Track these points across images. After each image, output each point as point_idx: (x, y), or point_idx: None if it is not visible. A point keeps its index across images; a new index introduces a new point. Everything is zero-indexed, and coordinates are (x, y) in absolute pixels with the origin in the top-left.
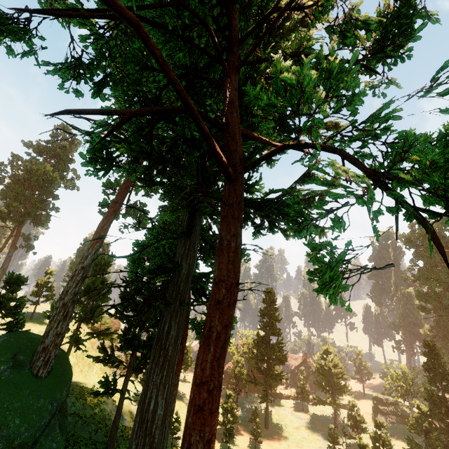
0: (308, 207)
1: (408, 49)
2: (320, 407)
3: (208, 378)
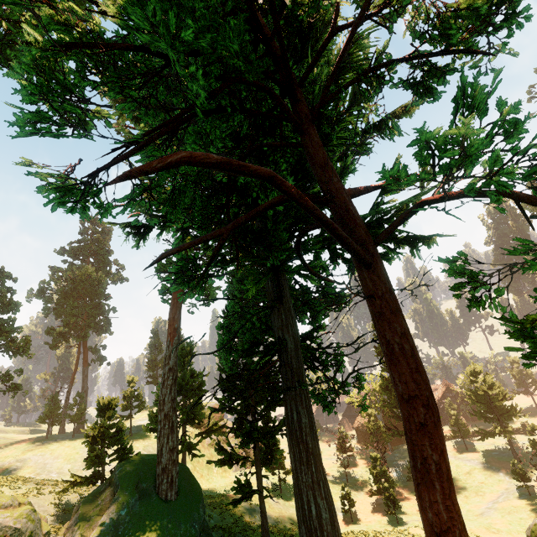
0: None
1: (523, 9)
2: (488, 440)
3: (448, 523)
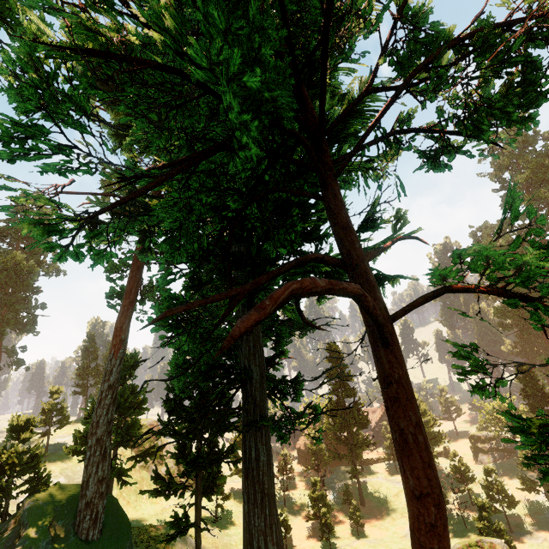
0: None
1: (533, 114)
2: None
3: None
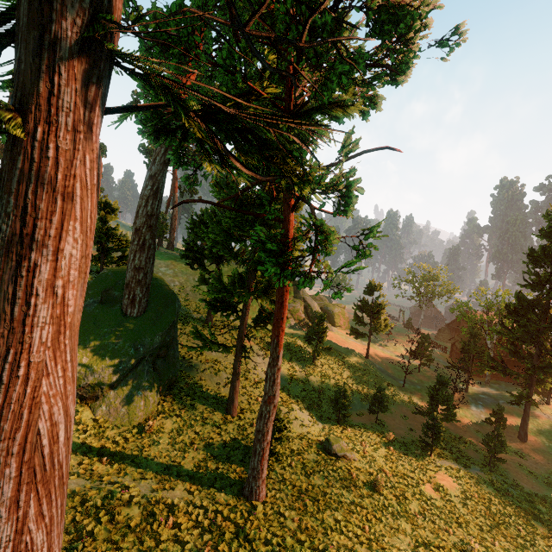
0: None
1: None
2: None
3: None
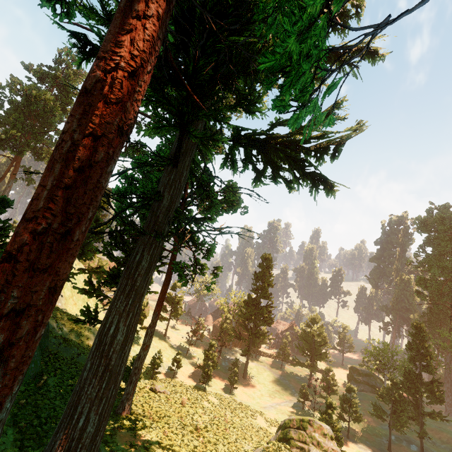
0: (320, 158)
1: None
2: (298, 369)
3: (39, 213)
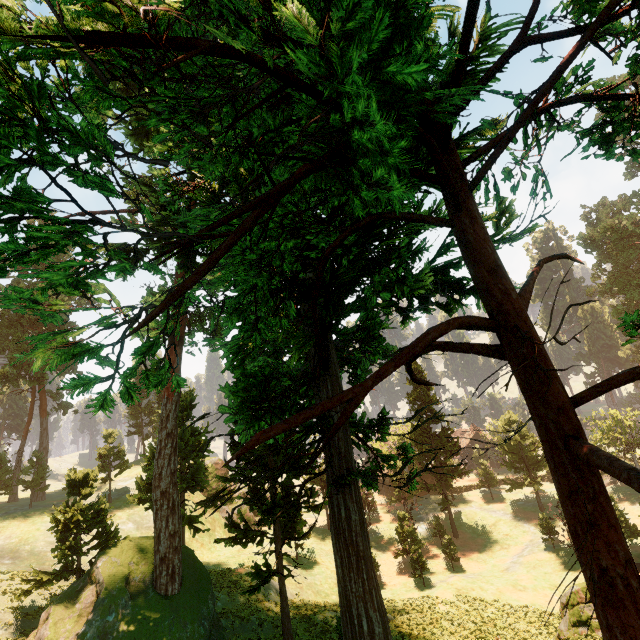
0: None
1: None
2: (513, 489)
3: None
